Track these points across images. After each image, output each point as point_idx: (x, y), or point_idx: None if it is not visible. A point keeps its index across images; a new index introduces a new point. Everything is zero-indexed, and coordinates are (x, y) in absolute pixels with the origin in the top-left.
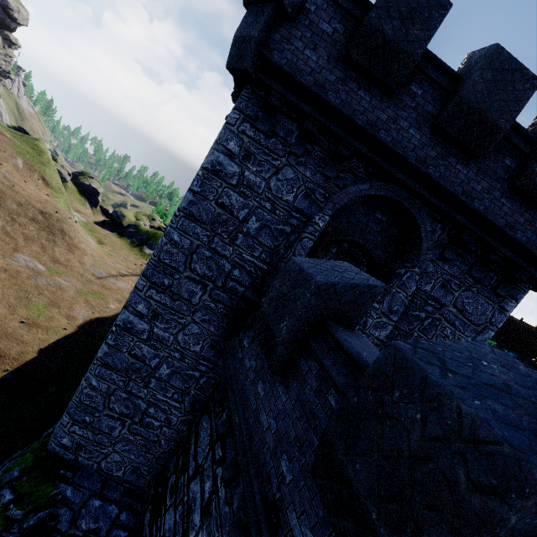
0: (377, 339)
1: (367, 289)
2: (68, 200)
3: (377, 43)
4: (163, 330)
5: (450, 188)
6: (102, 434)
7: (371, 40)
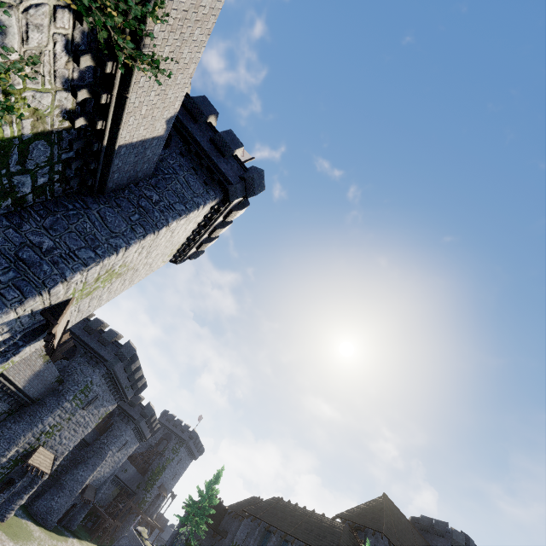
0: None
1: None
2: None
3: None
4: None
5: (84, 340)
6: None
7: None
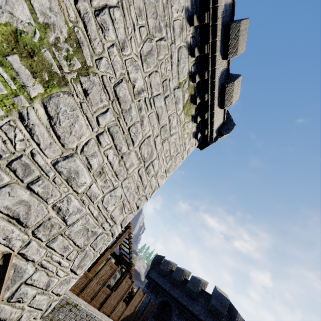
0: None
1: None
2: None
3: (160, 270)
4: None
5: (174, 295)
6: None
7: (160, 269)
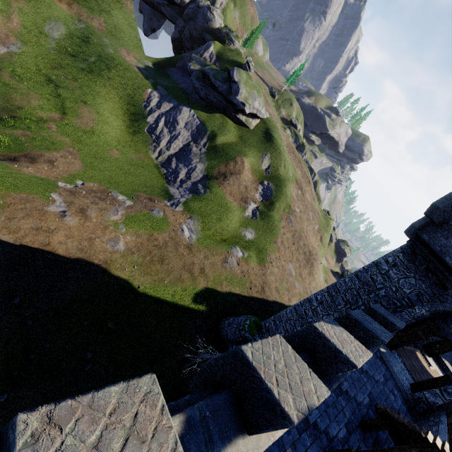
0: (425, 398)
1: (390, 323)
2: (325, 251)
3: None
4: (320, 310)
5: None
6: (277, 331)
7: None
